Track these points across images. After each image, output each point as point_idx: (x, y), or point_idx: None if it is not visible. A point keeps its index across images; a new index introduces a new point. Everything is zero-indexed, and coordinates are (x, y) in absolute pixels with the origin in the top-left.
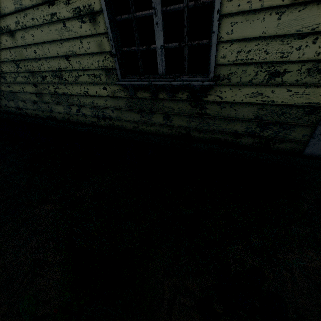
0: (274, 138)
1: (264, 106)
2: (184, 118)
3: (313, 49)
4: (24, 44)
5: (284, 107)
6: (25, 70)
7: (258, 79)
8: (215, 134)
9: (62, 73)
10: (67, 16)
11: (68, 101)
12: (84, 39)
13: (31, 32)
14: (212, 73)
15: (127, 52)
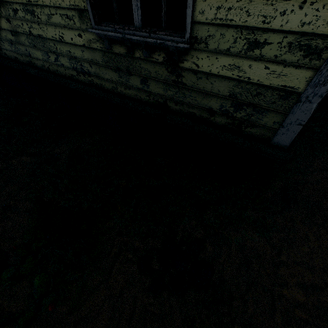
0: (246, 121)
1: (240, 82)
2: (161, 84)
3: (298, 16)
4: None
5: (259, 87)
6: None
7: (236, 49)
8: (191, 108)
9: (33, 9)
10: None
11: (45, 46)
12: None
13: None
14: (188, 33)
15: None
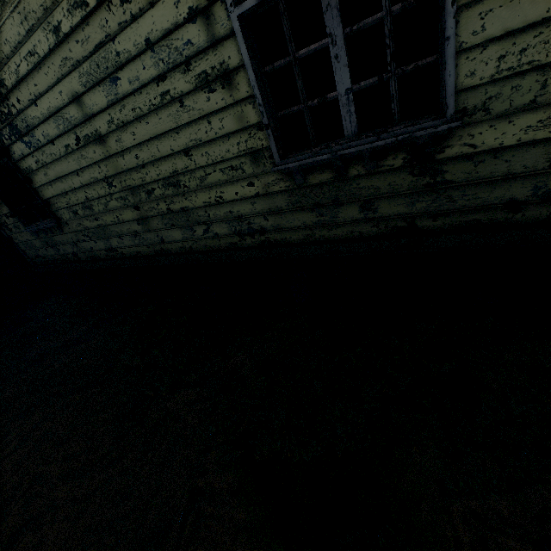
0: None
1: None
2: (400, 199)
3: None
4: (121, 150)
5: None
6: (122, 189)
7: (549, 94)
8: (468, 214)
9: (179, 179)
10: (186, 90)
11: (189, 220)
12: (213, 116)
13: (131, 129)
14: (451, 108)
15: (282, 118)
